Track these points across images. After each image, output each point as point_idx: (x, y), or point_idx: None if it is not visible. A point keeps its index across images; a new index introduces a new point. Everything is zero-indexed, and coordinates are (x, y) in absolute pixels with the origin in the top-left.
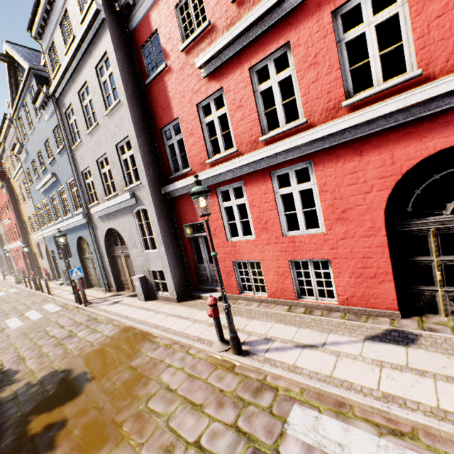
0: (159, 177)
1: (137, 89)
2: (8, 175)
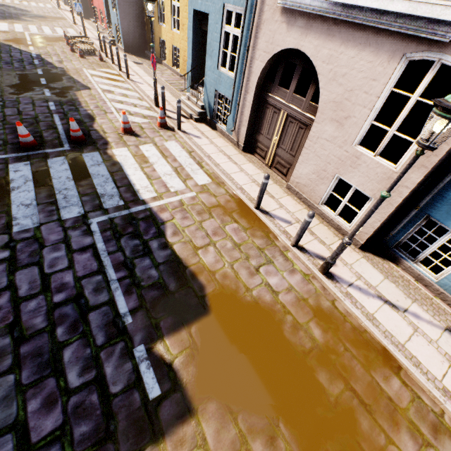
0: None
1: None
2: None
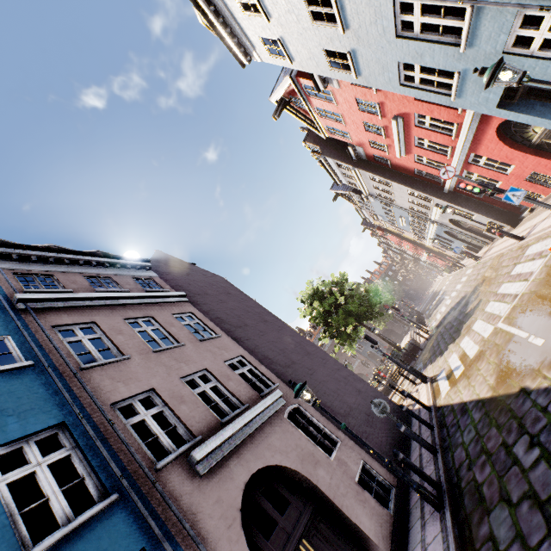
0: (437, 189)
1: (390, 172)
2: (382, 227)
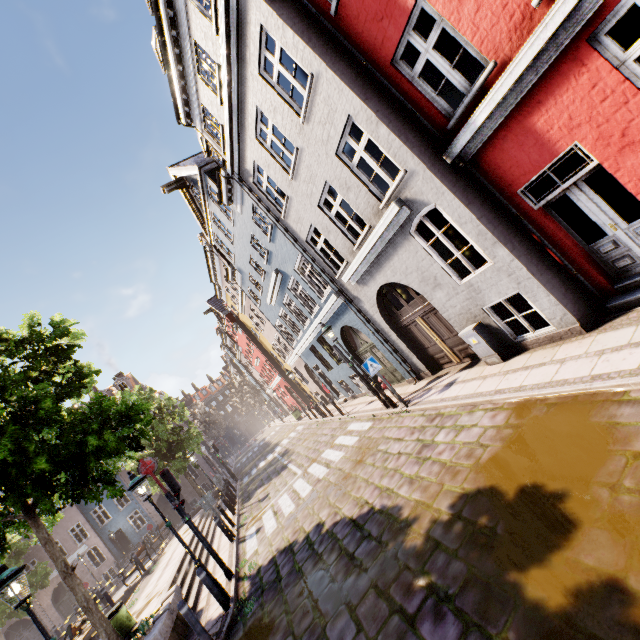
0: (429, 142)
1: (324, 38)
2: (235, 314)
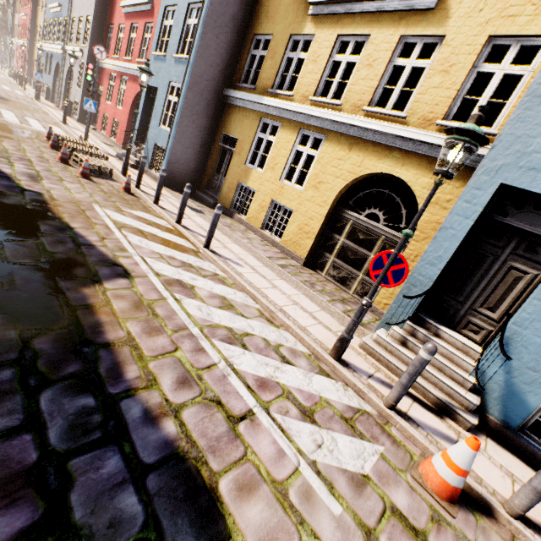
0: None
1: None
2: None
